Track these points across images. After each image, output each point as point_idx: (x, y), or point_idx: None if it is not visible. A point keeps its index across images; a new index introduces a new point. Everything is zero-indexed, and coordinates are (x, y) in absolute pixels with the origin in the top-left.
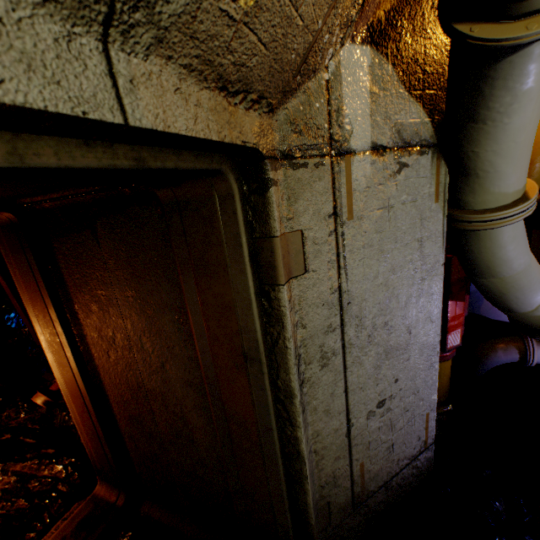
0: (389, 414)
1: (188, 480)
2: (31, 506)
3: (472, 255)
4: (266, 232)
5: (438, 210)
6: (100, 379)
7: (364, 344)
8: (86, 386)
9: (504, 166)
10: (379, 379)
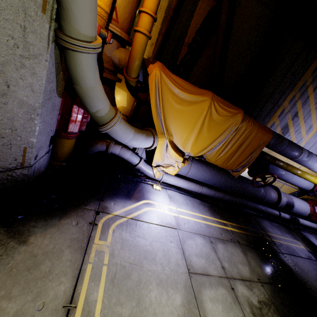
0: None
1: None
2: None
3: (69, 67)
4: None
5: (45, 20)
6: None
7: None
8: None
9: (75, 10)
10: None
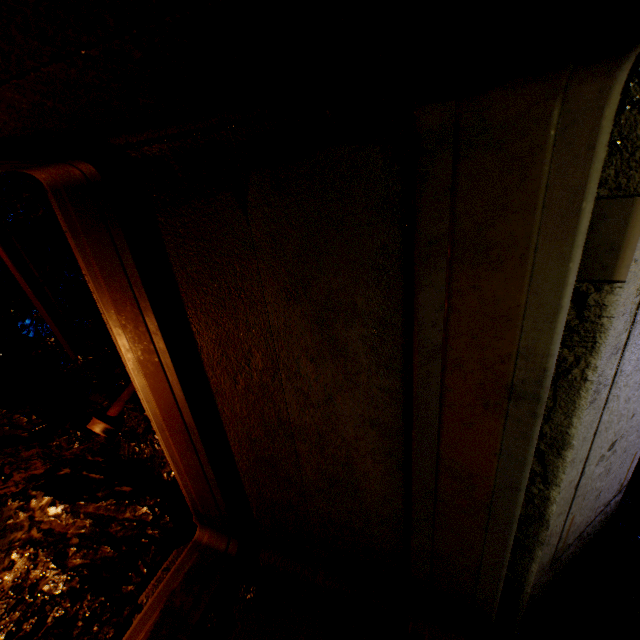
0: (611, 457)
1: (335, 532)
2: (120, 555)
3: None
4: (627, 186)
5: None
6: (215, 411)
7: (630, 371)
8: (195, 420)
9: None
10: (622, 415)
